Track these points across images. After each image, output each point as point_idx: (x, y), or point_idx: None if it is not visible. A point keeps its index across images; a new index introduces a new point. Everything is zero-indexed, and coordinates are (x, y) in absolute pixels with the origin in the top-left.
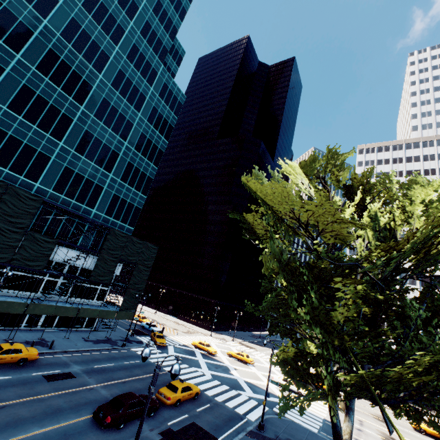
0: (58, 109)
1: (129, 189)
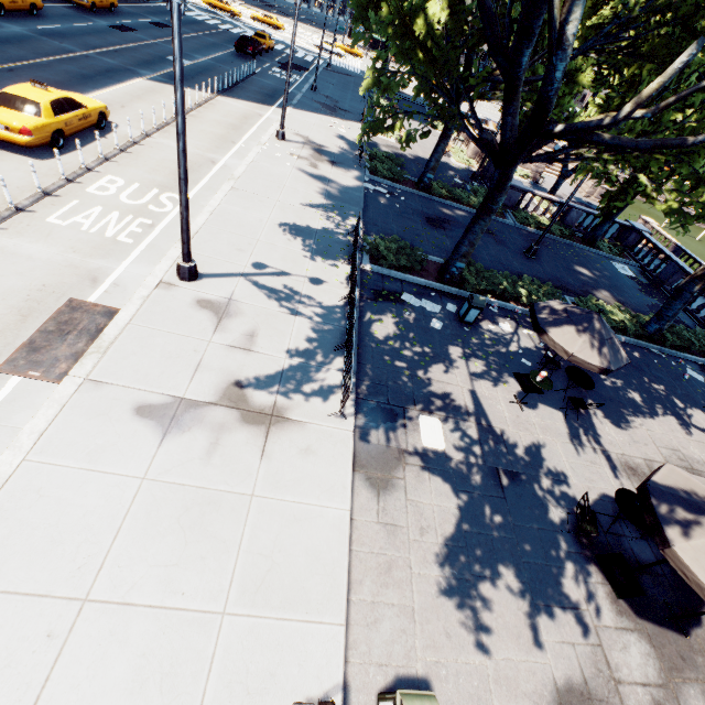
0: None
1: None
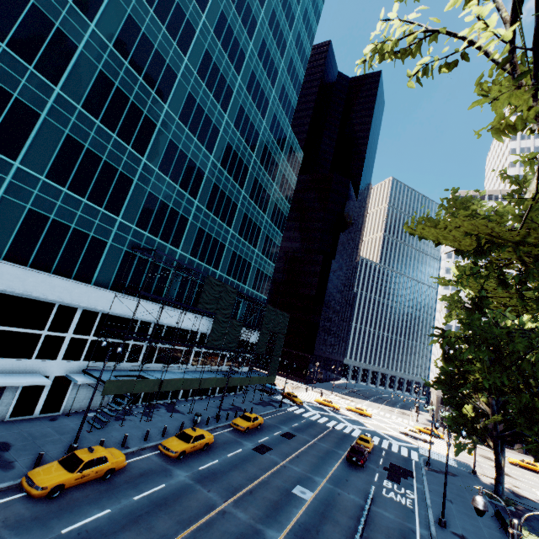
0: (230, 198)
1: (265, 260)
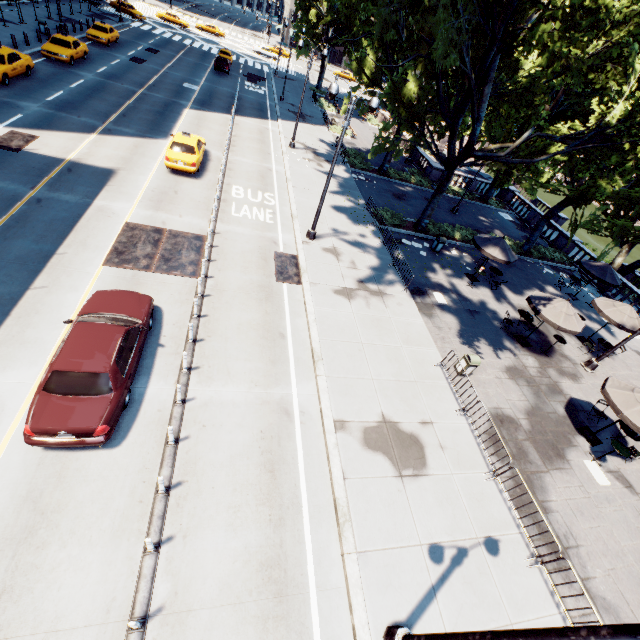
0: None
1: None
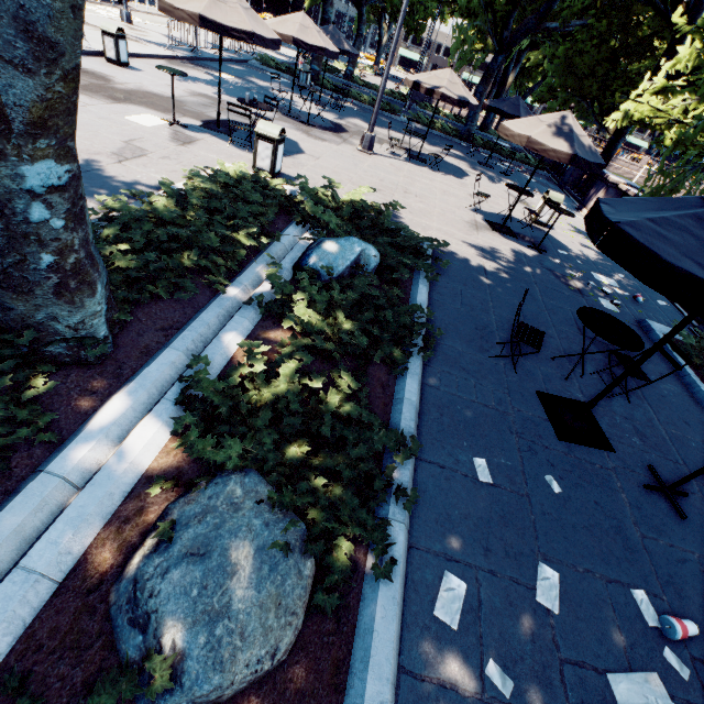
0: None
1: None
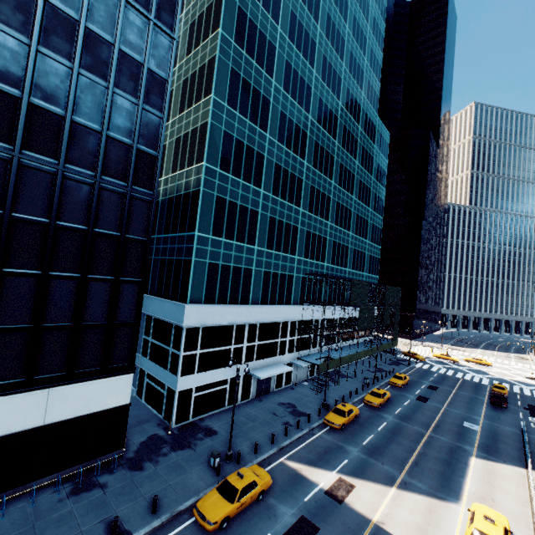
0: (346, 208)
1: (374, 246)
